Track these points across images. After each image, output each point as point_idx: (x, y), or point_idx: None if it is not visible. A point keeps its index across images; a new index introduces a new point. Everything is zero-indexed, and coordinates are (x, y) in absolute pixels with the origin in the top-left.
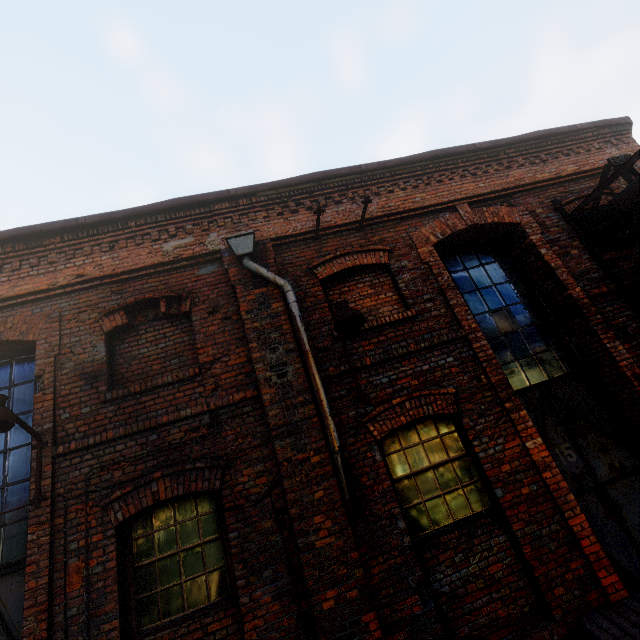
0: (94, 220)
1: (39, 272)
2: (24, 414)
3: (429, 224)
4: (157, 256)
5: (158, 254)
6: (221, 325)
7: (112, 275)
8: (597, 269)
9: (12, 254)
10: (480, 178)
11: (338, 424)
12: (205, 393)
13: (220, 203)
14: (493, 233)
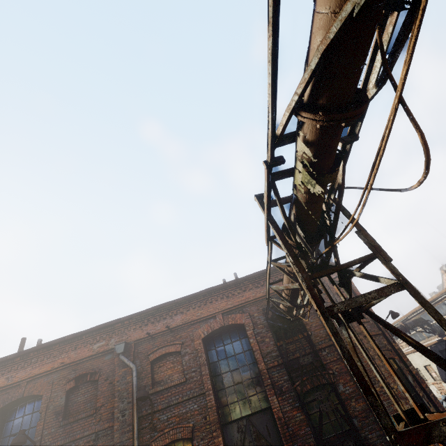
0: (71, 337)
1: (49, 361)
2: (35, 427)
3: (203, 326)
4: (91, 352)
5: (91, 351)
6: (108, 386)
7: (74, 362)
8: (276, 350)
9: (42, 353)
10: (230, 298)
11: (142, 441)
12: (96, 423)
13: (117, 324)
14: (237, 325)
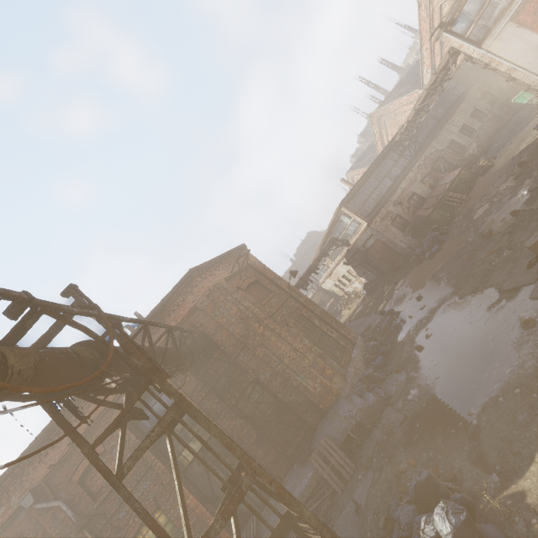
0: None
1: None
2: None
3: (116, 410)
4: None
5: None
6: None
7: None
8: (199, 383)
9: None
10: None
11: None
12: None
13: (6, 480)
14: None
